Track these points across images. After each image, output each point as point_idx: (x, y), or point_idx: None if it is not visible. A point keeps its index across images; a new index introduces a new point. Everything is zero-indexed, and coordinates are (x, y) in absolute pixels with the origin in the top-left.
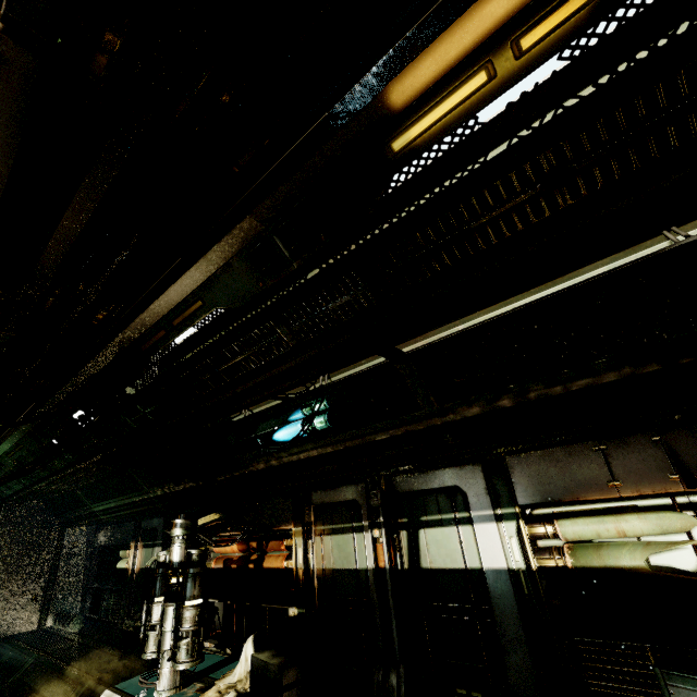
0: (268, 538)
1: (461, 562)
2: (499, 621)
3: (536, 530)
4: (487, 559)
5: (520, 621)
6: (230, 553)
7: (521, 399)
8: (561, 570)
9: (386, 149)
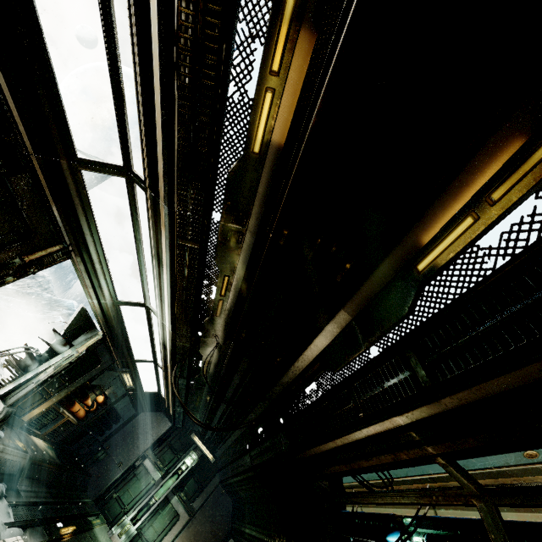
0: None
1: None
2: None
3: None
4: None
5: None
6: None
7: None
8: None
9: (414, 270)
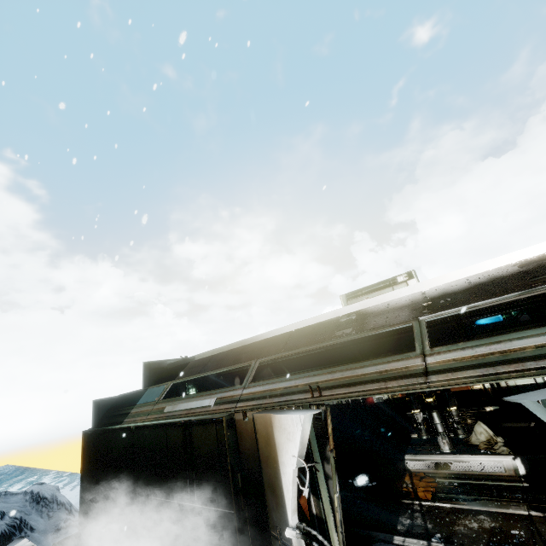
0: None
1: None
2: None
3: None
4: None
5: None
6: None
7: None
8: None
9: None
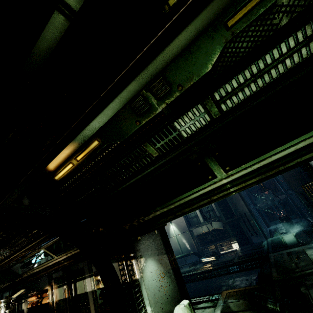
0: (43, 292)
1: (84, 290)
2: (90, 306)
3: (96, 278)
4: (88, 288)
5: (94, 305)
6: (34, 300)
7: (71, 253)
8: (101, 288)
9: None
